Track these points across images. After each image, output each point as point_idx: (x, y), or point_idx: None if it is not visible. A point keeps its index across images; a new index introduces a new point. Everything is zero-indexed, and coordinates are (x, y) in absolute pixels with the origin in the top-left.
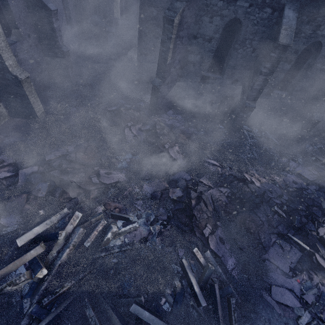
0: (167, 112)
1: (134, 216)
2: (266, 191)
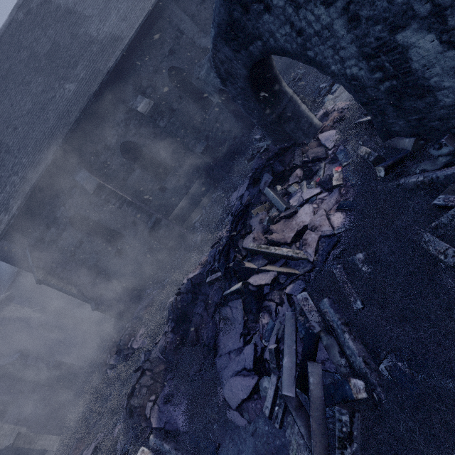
0: (140, 300)
1: None
2: (194, 275)
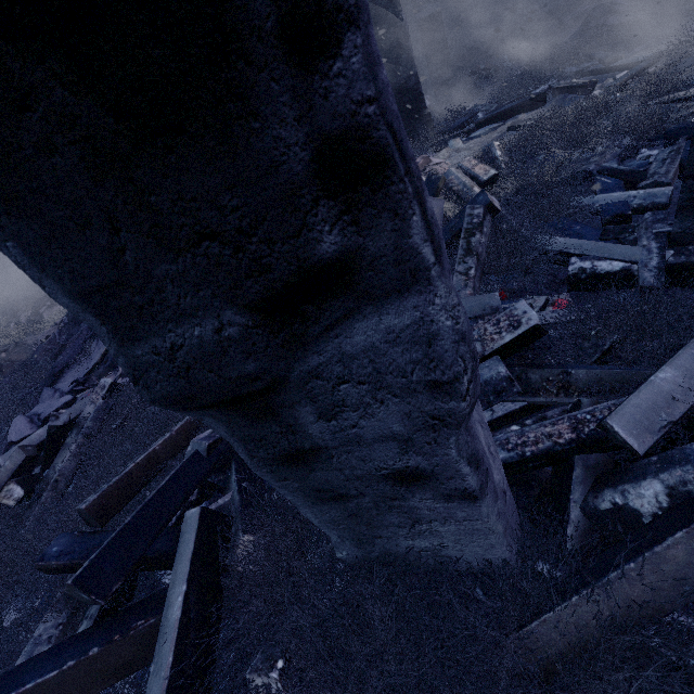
0: None
1: None
2: None
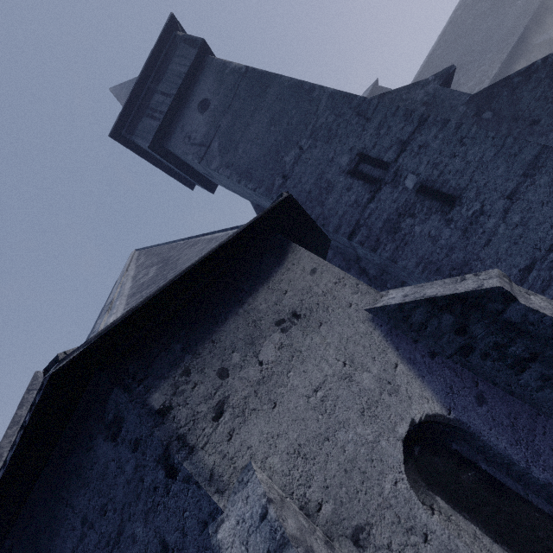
0: None
1: None
2: None
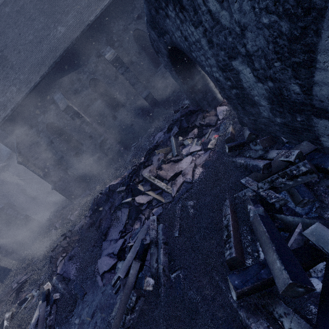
0: (86, 190)
1: (35, 292)
2: (112, 184)
